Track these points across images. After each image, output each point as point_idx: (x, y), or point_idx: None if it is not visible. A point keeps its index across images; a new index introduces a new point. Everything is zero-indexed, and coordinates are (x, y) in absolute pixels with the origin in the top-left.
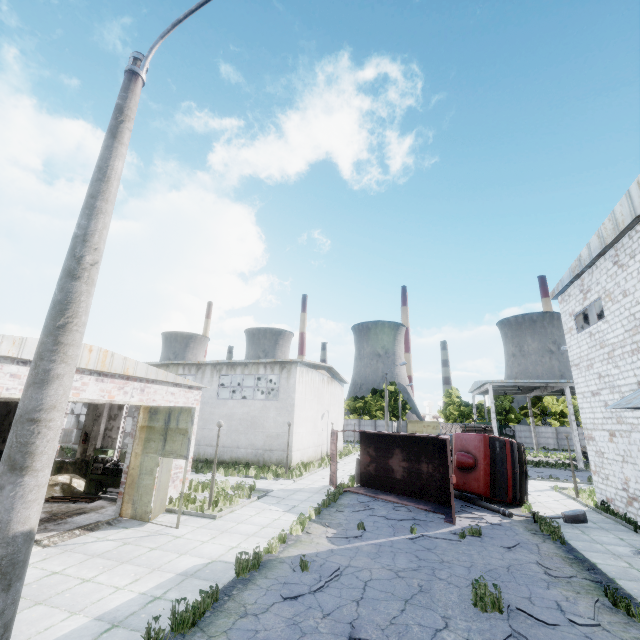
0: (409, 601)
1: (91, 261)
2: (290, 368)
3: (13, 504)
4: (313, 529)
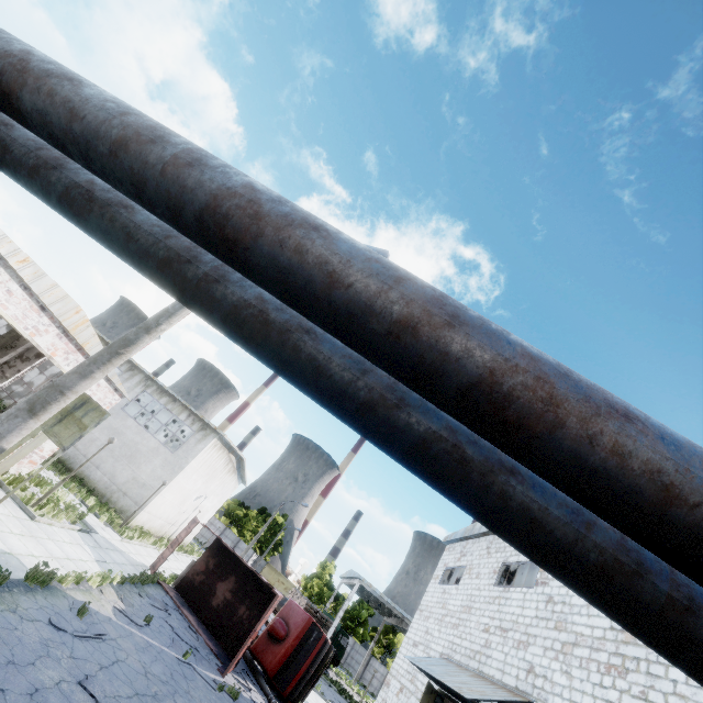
0: (140, 695)
1: (163, 328)
2: (209, 434)
3: (14, 430)
4: (108, 591)
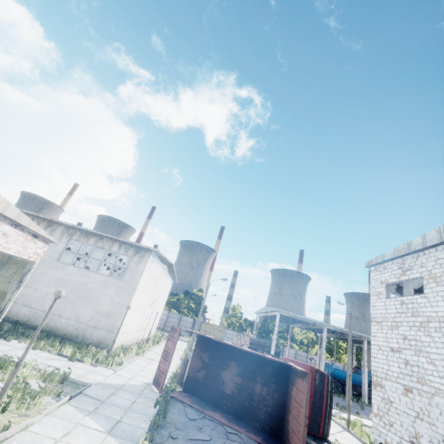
0: None
1: None
2: (144, 254)
3: None
4: None
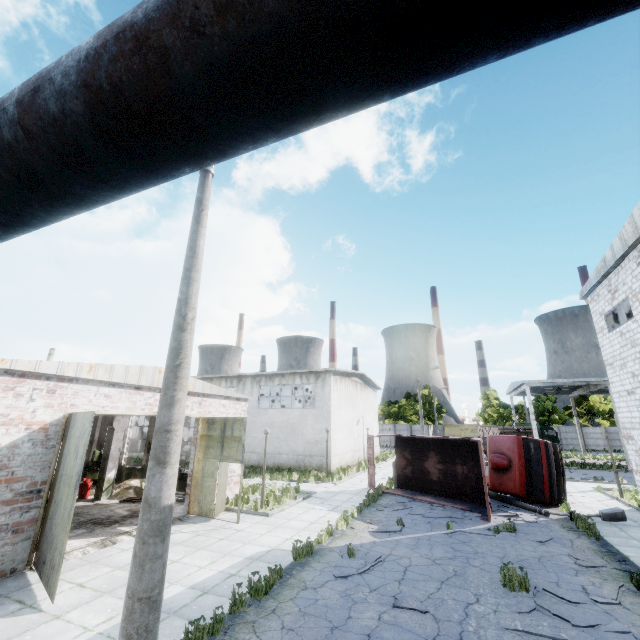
0: (445, 582)
1: (191, 317)
2: (324, 377)
3: (162, 486)
4: (356, 525)
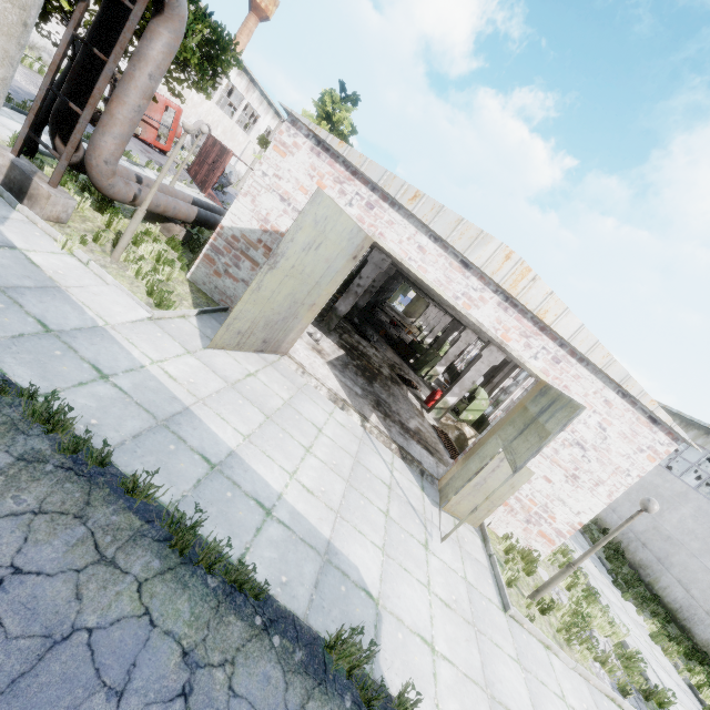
0: None
1: None
2: None
3: None
4: None
